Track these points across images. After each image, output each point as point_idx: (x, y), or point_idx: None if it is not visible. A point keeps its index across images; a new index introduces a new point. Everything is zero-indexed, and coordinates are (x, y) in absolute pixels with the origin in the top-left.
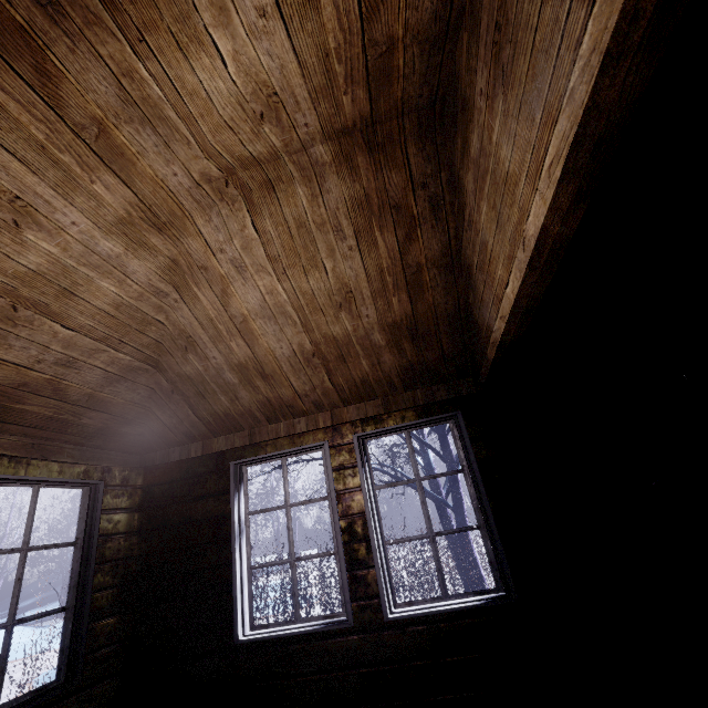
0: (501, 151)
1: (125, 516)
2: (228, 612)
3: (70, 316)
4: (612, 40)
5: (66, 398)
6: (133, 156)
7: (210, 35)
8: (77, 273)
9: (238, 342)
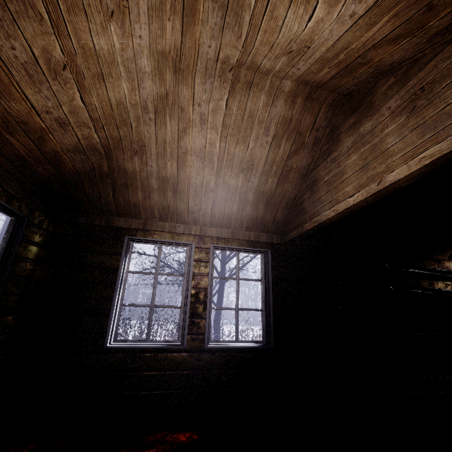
0: (389, 138)
1: (34, 248)
2: (103, 328)
3: (89, 93)
4: None
5: (41, 147)
6: (197, 20)
7: (317, 3)
8: (116, 68)
9: (173, 163)
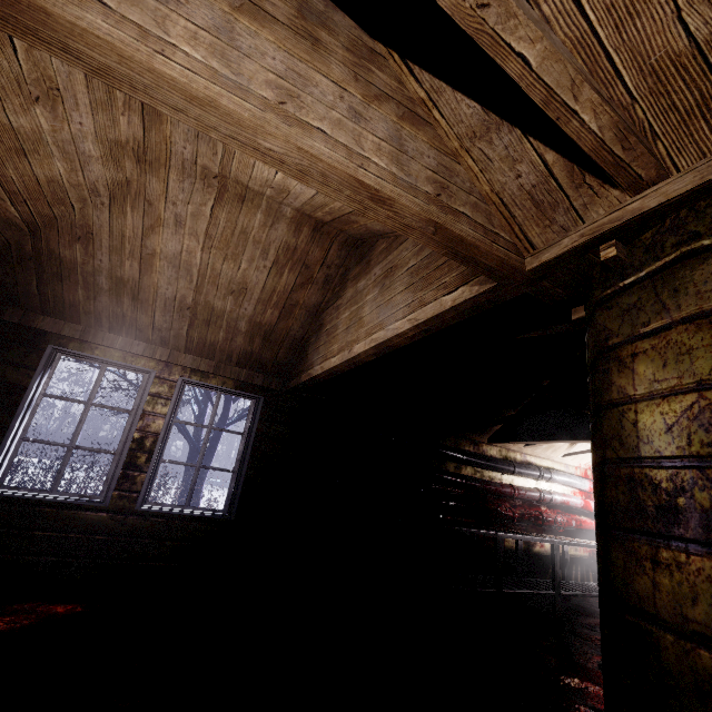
0: (366, 307)
1: None
2: None
3: (3, 165)
4: (400, 333)
5: None
6: (166, 120)
7: None
8: (46, 147)
9: (134, 264)
